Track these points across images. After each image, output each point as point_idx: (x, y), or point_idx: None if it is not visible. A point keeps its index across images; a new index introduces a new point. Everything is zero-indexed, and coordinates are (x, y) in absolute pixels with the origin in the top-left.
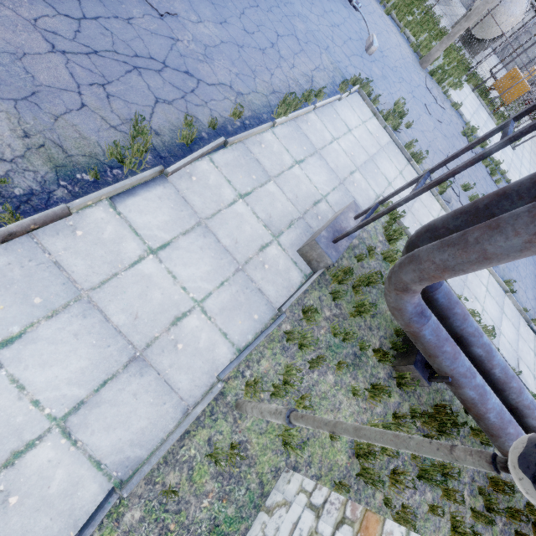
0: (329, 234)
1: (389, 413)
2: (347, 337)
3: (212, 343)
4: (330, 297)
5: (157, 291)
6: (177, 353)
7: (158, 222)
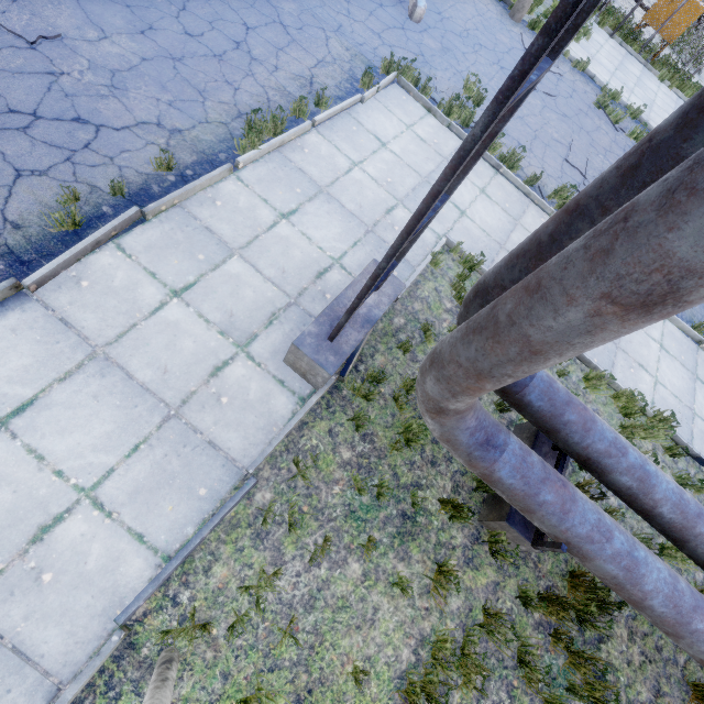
0: (322, 327)
1: (478, 606)
2: (382, 492)
3: (113, 558)
4: (351, 426)
5: (4, 490)
6: (40, 590)
7: (10, 371)
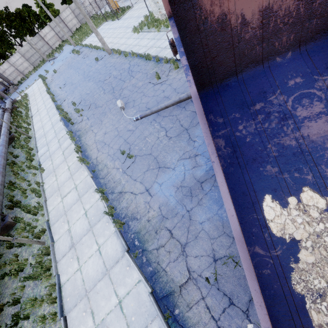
0: None
1: None
2: None
3: None
4: None
5: None
6: None
7: None
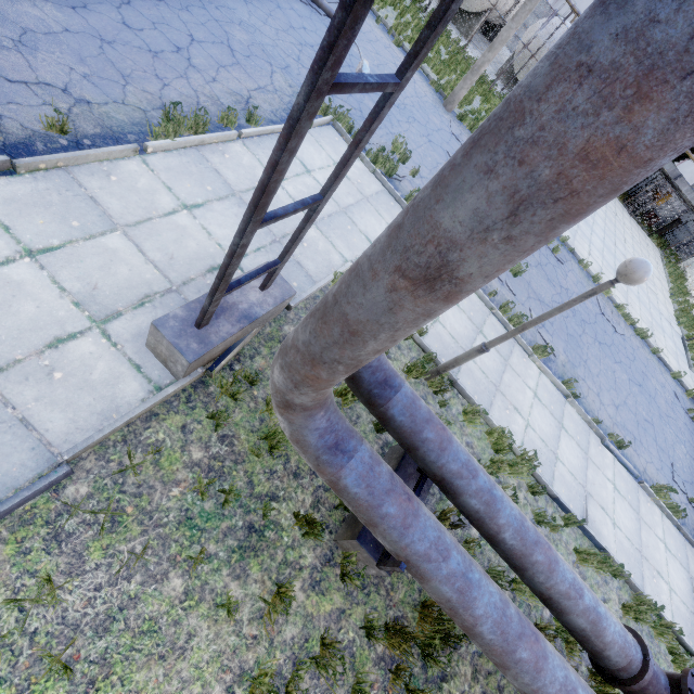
0: (192, 312)
1: (316, 636)
2: (228, 498)
3: None
4: (210, 425)
5: None
6: None
7: None
